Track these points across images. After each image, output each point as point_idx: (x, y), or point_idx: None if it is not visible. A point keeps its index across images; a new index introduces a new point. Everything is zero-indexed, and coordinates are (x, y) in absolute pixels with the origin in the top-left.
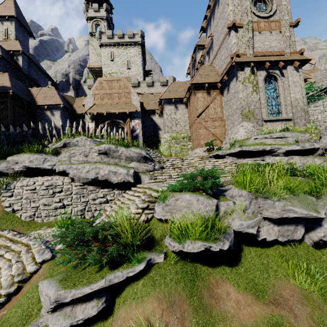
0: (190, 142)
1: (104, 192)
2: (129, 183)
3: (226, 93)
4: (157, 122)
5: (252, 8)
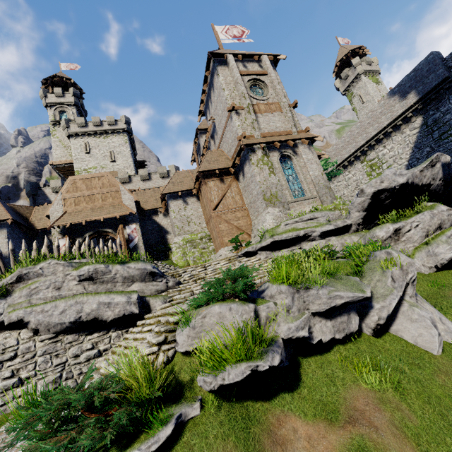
0: (211, 242)
1: (94, 340)
2: (133, 315)
3: (242, 178)
4: (162, 224)
5: (249, 92)
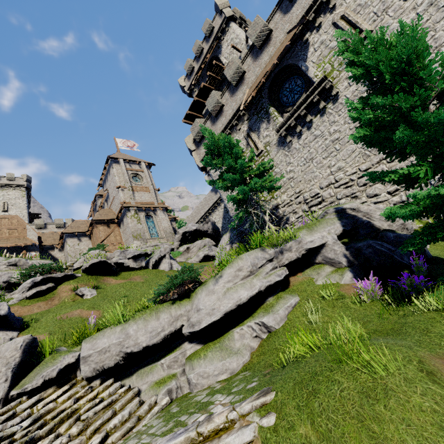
0: None
1: None
2: None
3: (122, 226)
4: (57, 256)
5: (131, 180)
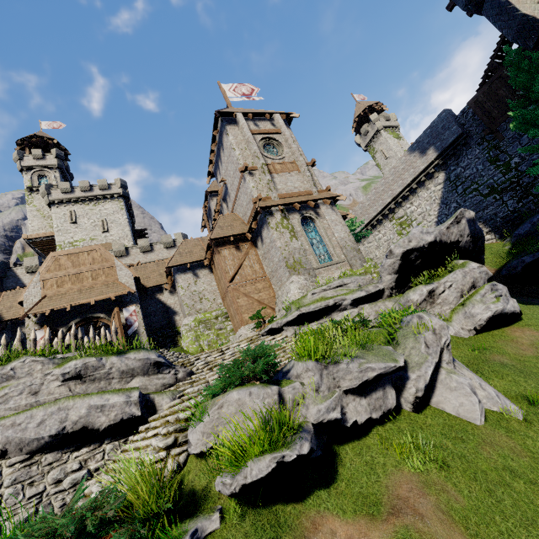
0: (229, 321)
1: (82, 457)
2: (133, 418)
3: (261, 244)
4: (168, 303)
5: (262, 151)
